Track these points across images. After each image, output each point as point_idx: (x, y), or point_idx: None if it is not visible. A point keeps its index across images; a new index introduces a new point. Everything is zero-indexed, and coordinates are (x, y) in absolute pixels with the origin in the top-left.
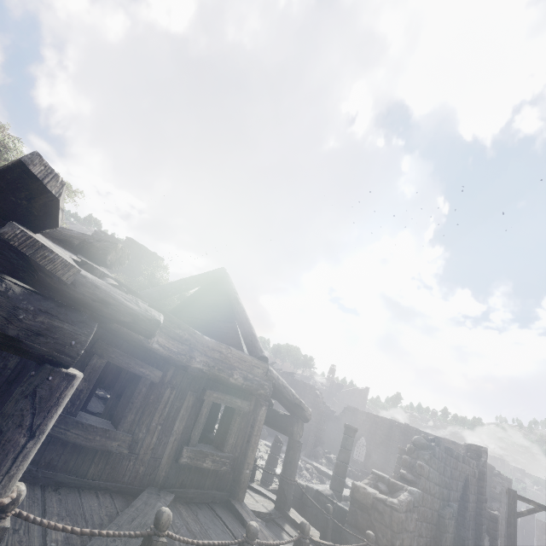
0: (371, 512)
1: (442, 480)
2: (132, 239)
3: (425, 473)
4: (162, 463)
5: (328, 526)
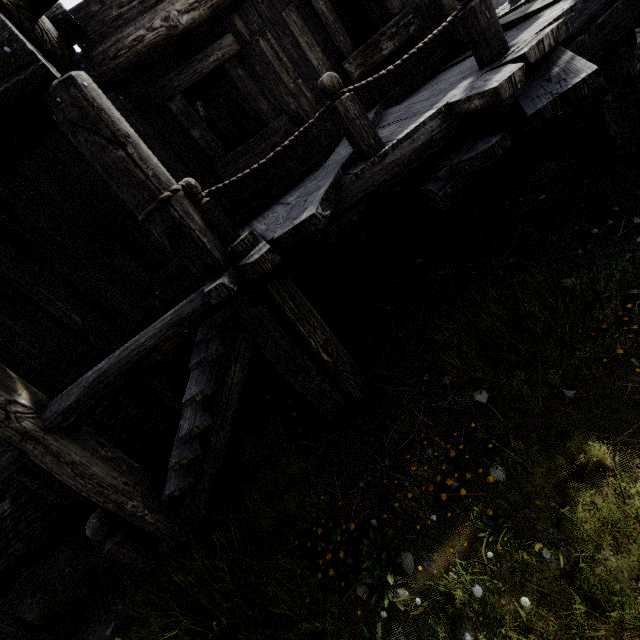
0: None
1: None
2: None
3: None
4: None
5: None
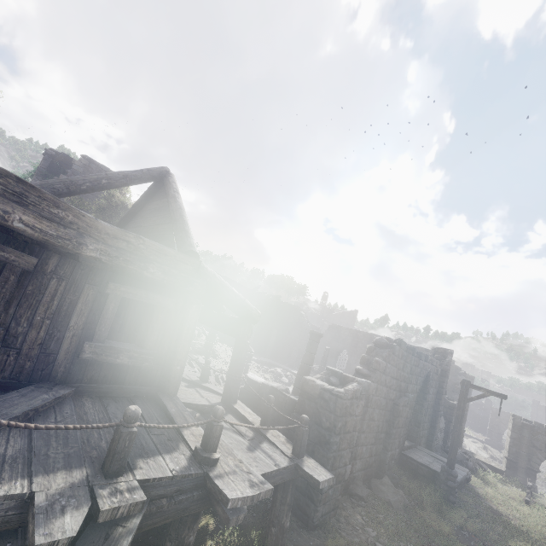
0: (318, 401)
1: (400, 375)
2: (89, 157)
3: (381, 368)
4: (58, 359)
5: (267, 414)
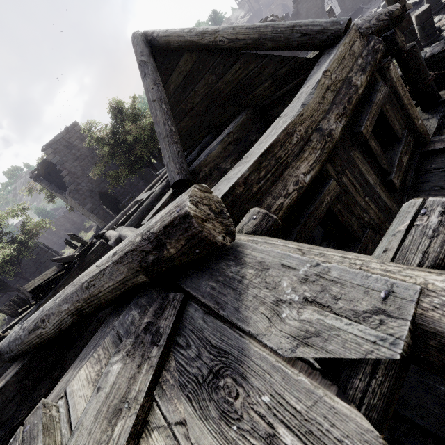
0: None
1: None
2: (44, 146)
3: None
4: (388, 205)
5: None
